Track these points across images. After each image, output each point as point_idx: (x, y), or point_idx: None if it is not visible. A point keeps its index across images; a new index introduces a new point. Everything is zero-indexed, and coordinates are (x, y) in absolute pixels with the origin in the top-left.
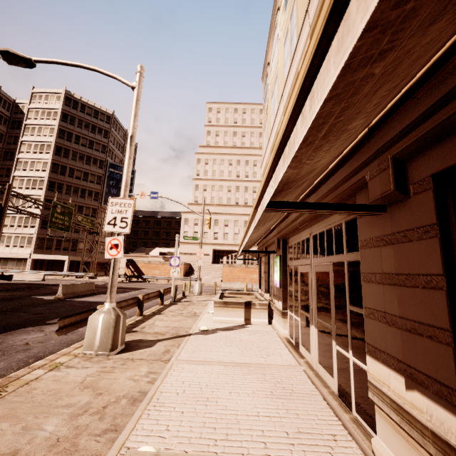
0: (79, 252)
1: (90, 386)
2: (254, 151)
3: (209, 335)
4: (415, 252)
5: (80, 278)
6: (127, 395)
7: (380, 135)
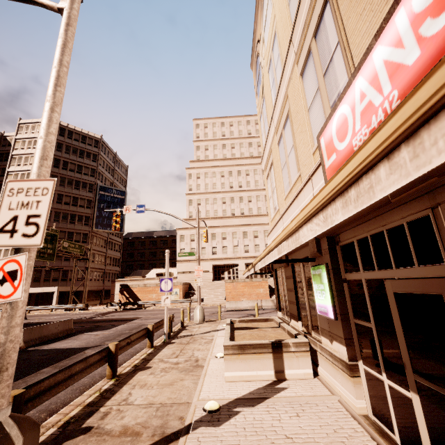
0: (70, 281)
1: None
2: (244, 161)
3: (222, 425)
4: None
5: (70, 310)
6: None
7: None
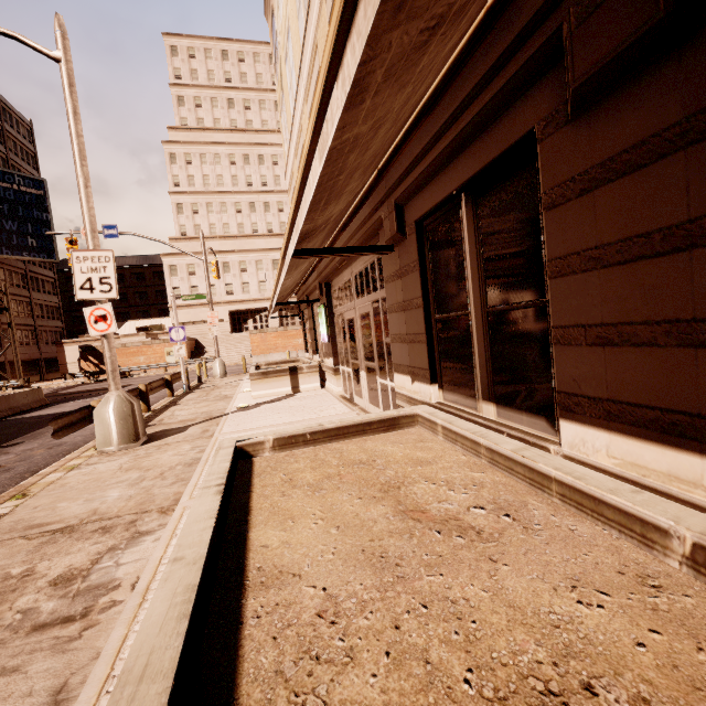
0: None
1: (132, 468)
2: (269, 137)
3: (251, 410)
4: (411, 283)
5: None
6: (180, 464)
7: (387, 178)
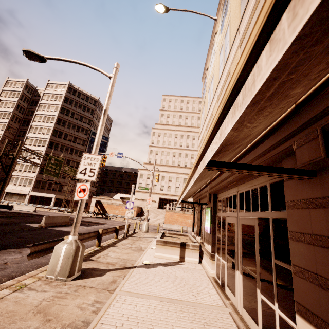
0: (63, 192)
1: (42, 311)
2: (193, 129)
3: (150, 268)
4: None
5: (61, 211)
6: (71, 324)
7: (308, 110)
